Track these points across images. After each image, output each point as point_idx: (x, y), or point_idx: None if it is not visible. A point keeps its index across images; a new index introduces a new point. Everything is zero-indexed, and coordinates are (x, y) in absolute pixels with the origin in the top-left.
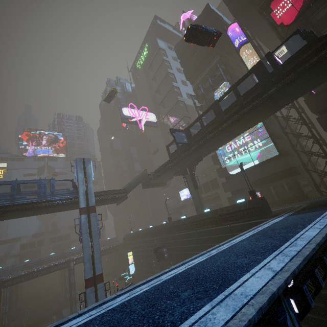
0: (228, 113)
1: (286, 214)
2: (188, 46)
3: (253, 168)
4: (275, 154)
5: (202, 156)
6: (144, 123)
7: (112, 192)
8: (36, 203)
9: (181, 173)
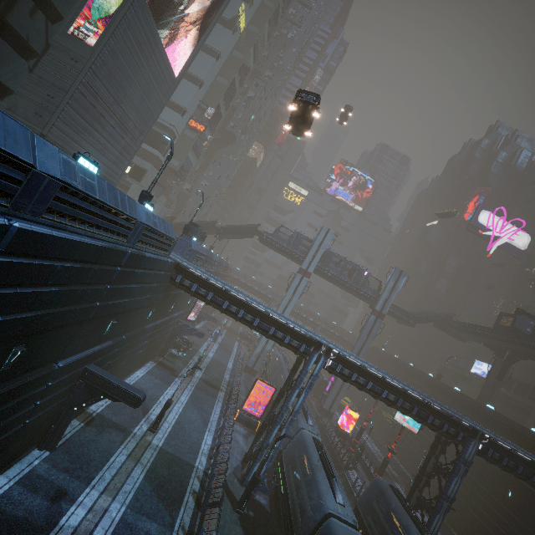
0: None
1: None
2: None
3: None
4: None
5: None
6: (499, 244)
7: (404, 313)
8: (350, 284)
9: (495, 350)
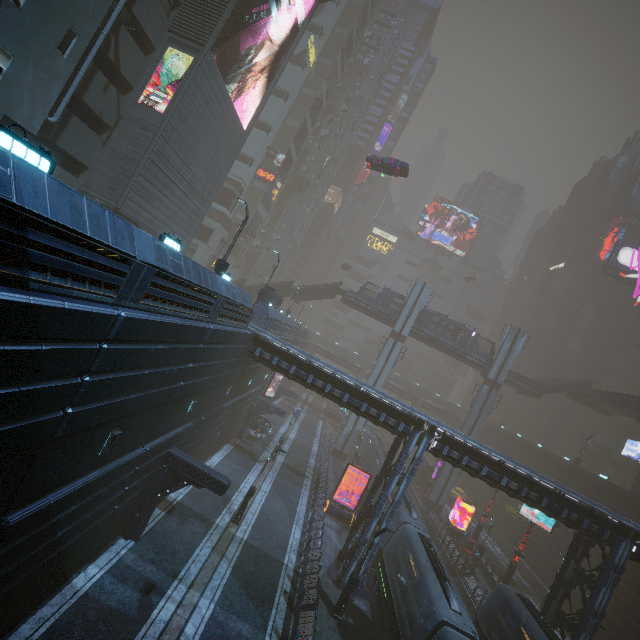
0: None
1: None
2: None
3: None
4: None
5: None
6: None
7: (526, 382)
8: (455, 348)
9: None
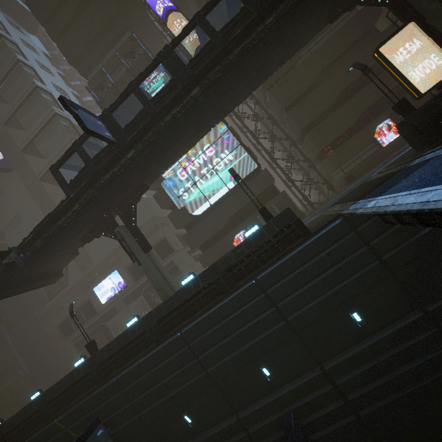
0: (199, 65)
1: (360, 204)
2: (61, 5)
3: (225, 199)
4: (253, 167)
5: (146, 181)
6: None
7: None
8: None
9: (103, 230)
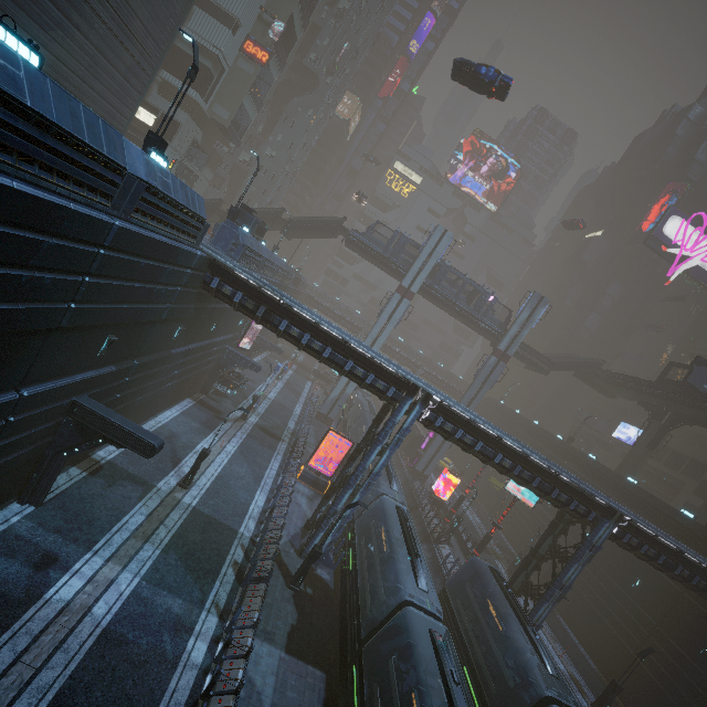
0: None
1: None
2: None
3: None
4: None
5: None
6: (687, 268)
7: (537, 356)
8: (468, 313)
9: (652, 411)
